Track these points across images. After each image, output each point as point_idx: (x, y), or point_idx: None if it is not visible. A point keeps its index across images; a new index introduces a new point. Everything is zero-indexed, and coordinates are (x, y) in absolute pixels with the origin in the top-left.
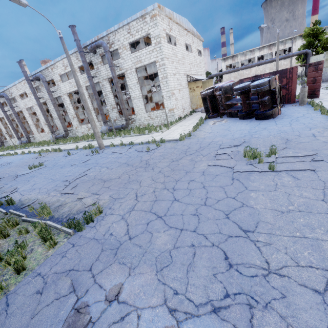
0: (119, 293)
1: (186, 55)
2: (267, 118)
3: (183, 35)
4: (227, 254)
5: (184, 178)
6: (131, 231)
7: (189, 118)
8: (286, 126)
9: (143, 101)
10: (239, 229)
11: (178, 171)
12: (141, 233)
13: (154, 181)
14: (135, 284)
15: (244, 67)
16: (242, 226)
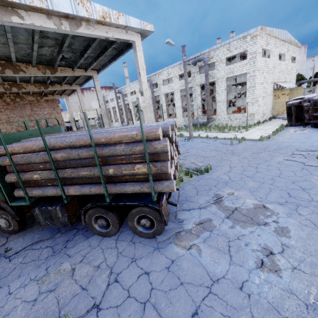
0: (233, 194)
1: (277, 64)
2: None
3: (279, 46)
4: (289, 193)
5: (263, 163)
6: (232, 179)
7: (268, 123)
8: None
9: (226, 105)
10: (300, 187)
11: (259, 159)
12: (238, 180)
13: (240, 161)
14: (240, 193)
15: None
16: (302, 187)
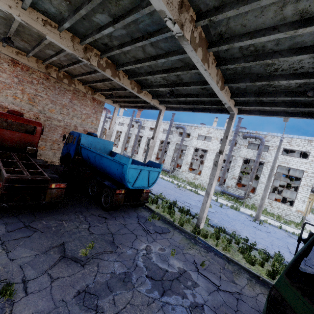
0: None
1: None
2: None
3: None
4: None
5: None
6: None
7: (308, 225)
8: None
9: (270, 189)
10: None
11: None
12: None
13: None
14: None
15: None
16: None
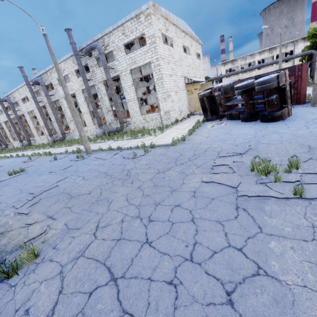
0: None
1: (183, 57)
2: (275, 120)
3: (181, 37)
4: None
5: (167, 201)
6: (59, 310)
7: (187, 120)
8: (301, 129)
9: (138, 104)
10: None
11: (162, 188)
12: None
13: (127, 202)
14: None
15: (244, 70)
16: None
